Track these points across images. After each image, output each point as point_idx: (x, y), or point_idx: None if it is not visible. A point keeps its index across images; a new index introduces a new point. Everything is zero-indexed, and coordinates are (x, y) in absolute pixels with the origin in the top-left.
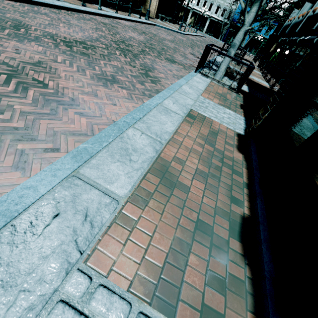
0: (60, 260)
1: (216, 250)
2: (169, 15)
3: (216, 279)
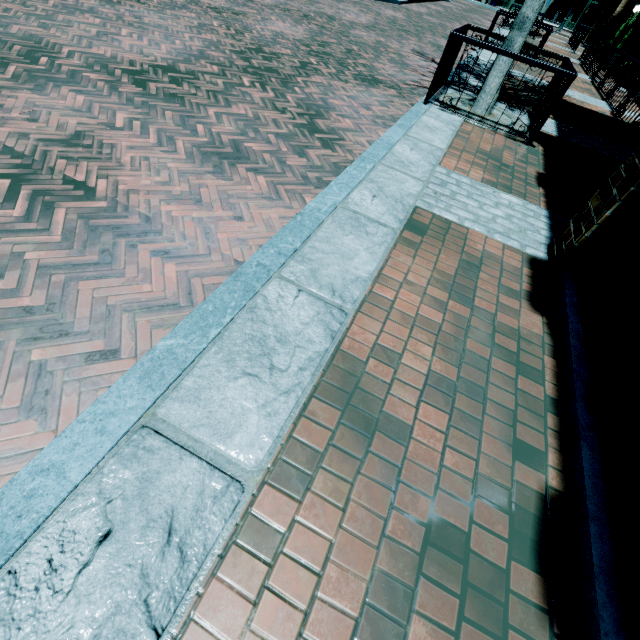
0: None
1: (478, 598)
2: None
3: None
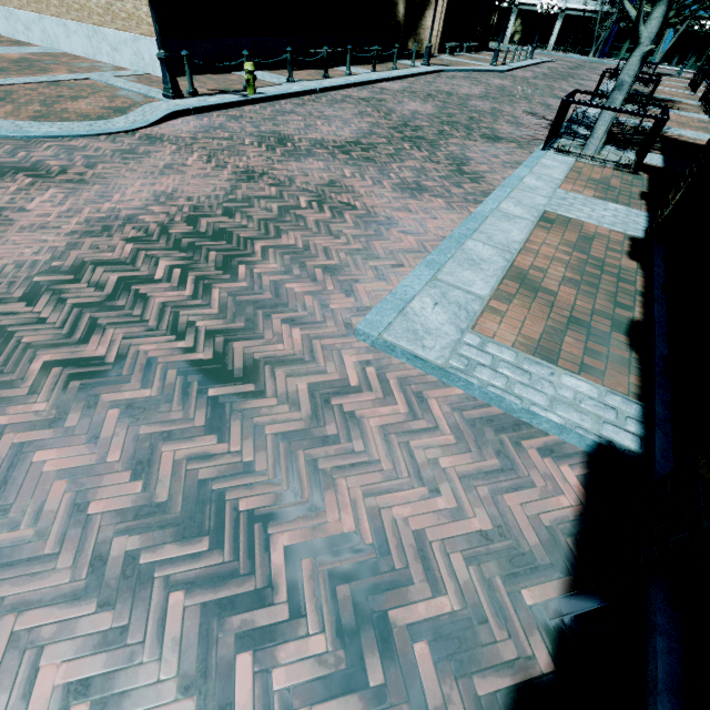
0: (454, 327)
1: (595, 340)
2: (467, 37)
3: (595, 356)
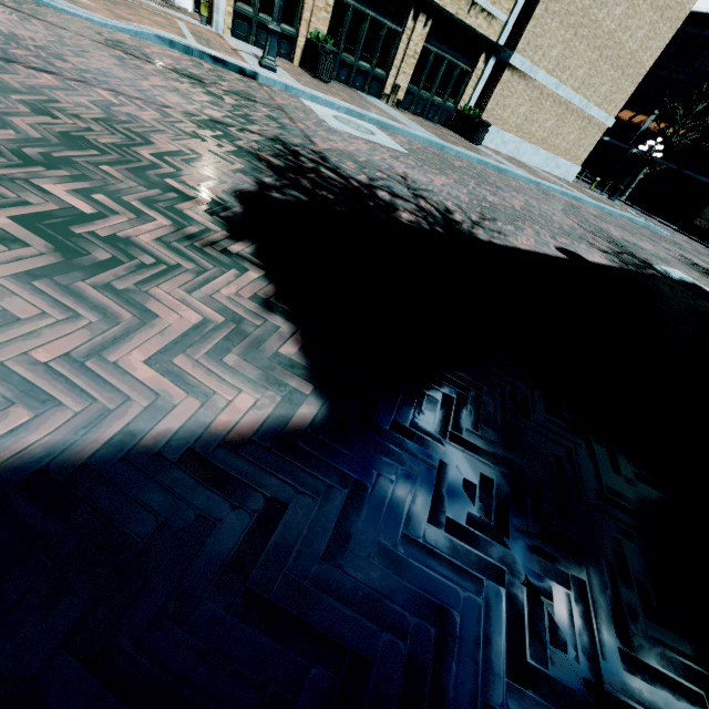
0: None
1: None
2: None
3: None
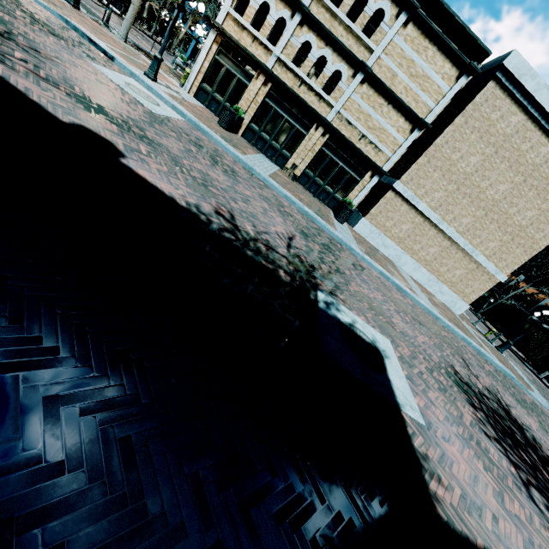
0: None
1: None
2: None
3: None
